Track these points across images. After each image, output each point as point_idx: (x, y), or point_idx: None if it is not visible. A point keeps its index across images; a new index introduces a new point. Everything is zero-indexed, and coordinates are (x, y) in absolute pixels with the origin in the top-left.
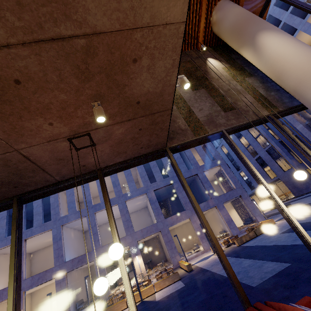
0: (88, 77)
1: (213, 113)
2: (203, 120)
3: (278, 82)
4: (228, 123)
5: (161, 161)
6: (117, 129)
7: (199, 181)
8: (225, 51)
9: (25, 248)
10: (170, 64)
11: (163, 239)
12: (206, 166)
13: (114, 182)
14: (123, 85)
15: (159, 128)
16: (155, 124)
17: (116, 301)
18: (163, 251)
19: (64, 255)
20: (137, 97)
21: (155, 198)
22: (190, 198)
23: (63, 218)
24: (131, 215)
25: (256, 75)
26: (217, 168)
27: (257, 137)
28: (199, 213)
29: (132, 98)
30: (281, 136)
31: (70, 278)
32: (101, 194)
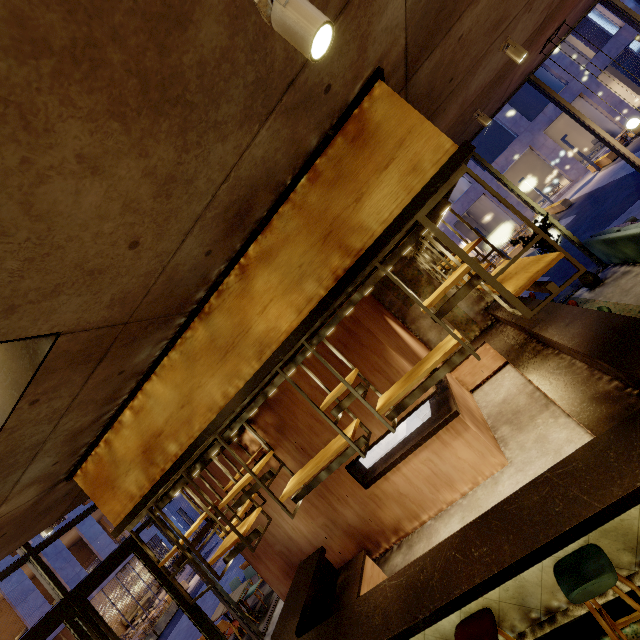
0: None
1: None
2: None
3: None
4: None
5: None
6: None
7: None
8: None
9: None
10: None
11: (489, 205)
12: None
13: None
14: None
15: None
16: None
17: None
18: (484, 231)
19: None
20: None
21: None
22: None
23: None
24: None
25: None
26: None
27: None
28: None
29: None
30: None
31: None
32: None
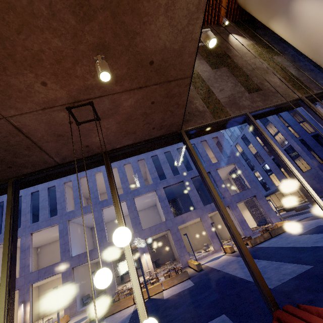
0: (88, 14)
1: (236, 94)
2: (224, 101)
3: (315, 58)
4: (253, 105)
5: (171, 157)
6: (125, 100)
7: (212, 180)
8: (250, 26)
9: (31, 241)
10: (194, 6)
11: (171, 238)
12: (220, 164)
13: (122, 178)
14: (134, 33)
15: (175, 103)
16: (170, 96)
17: (123, 297)
18: (171, 250)
19: (70, 250)
20: (150, 54)
21: (165, 195)
22: (208, 187)
23: (70, 214)
24: (139, 213)
25: (286, 53)
26: (231, 166)
27: (276, 135)
28: (219, 203)
29: (145, 56)
30: (302, 134)
31: (76, 273)
32: (109, 190)
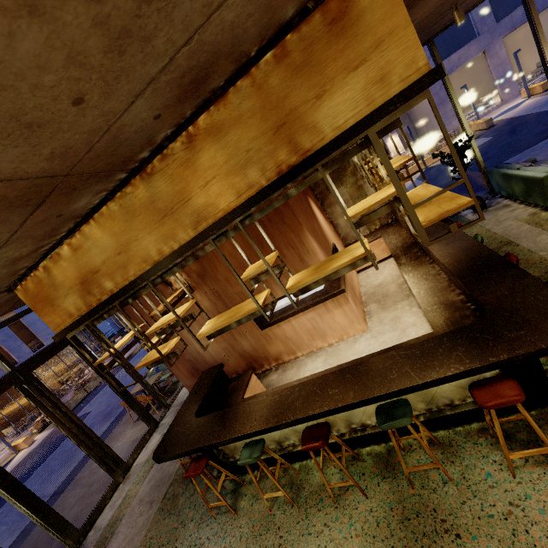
0: None
1: None
2: None
3: None
4: None
5: None
6: None
7: None
8: None
9: None
10: None
11: (426, 105)
12: None
13: None
14: None
15: None
16: None
17: None
18: (413, 128)
19: None
20: None
21: None
22: None
23: None
24: None
25: None
26: None
27: None
28: None
29: None
30: None
31: None
32: None
